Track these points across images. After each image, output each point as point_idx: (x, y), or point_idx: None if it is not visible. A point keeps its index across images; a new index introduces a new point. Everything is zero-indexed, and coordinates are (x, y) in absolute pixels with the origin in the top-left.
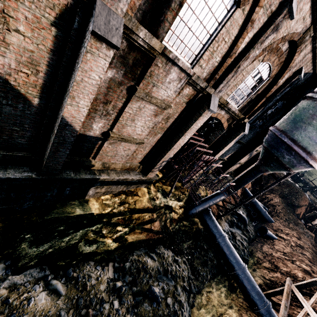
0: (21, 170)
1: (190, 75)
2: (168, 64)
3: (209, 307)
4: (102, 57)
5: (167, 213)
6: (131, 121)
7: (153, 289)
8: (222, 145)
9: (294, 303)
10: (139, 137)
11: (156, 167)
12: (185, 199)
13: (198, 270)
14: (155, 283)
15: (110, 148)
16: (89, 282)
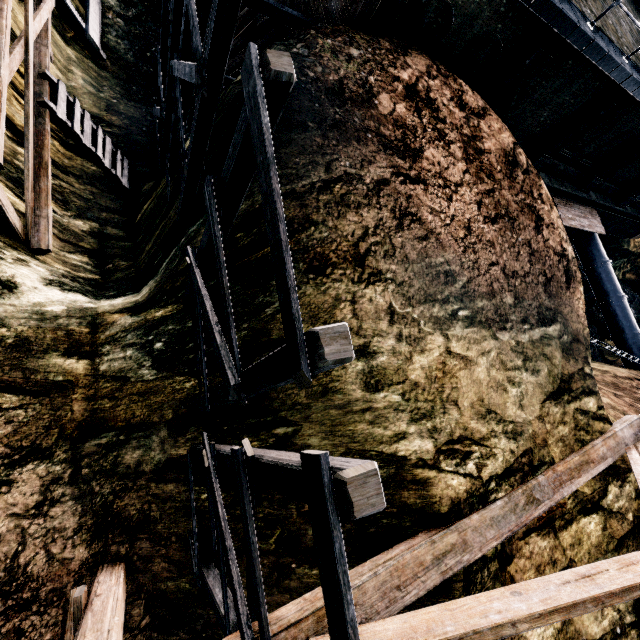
0: None
1: None
2: None
3: None
4: None
5: None
6: None
7: None
8: None
9: None
10: None
11: None
12: None
13: None
14: None
15: None
16: None
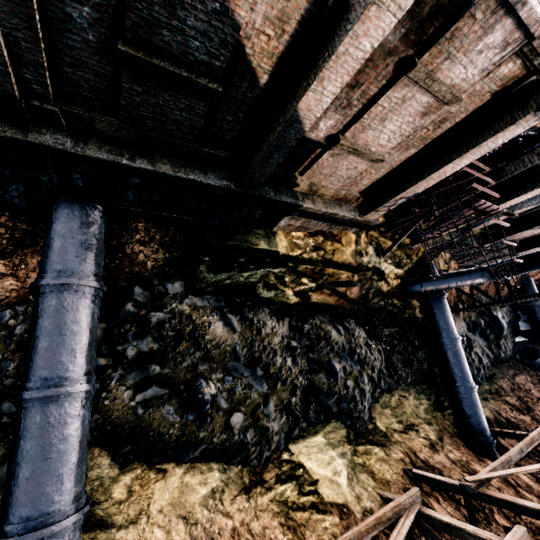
0: (220, 176)
1: (532, 35)
2: (496, 12)
3: (398, 412)
4: (392, 11)
5: (375, 279)
6: (379, 122)
7: (334, 363)
8: (525, 187)
9: (536, 458)
10: (379, 151)
11: (386, 204)
12: (409, 268)
13: (396, 367)
14: (336, 358)
15: (329, 162)
16: (264, 329)
